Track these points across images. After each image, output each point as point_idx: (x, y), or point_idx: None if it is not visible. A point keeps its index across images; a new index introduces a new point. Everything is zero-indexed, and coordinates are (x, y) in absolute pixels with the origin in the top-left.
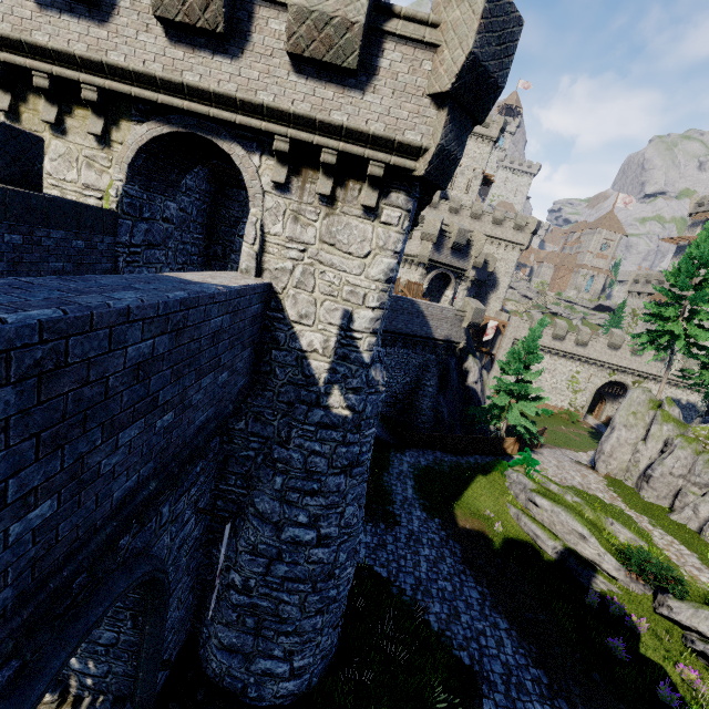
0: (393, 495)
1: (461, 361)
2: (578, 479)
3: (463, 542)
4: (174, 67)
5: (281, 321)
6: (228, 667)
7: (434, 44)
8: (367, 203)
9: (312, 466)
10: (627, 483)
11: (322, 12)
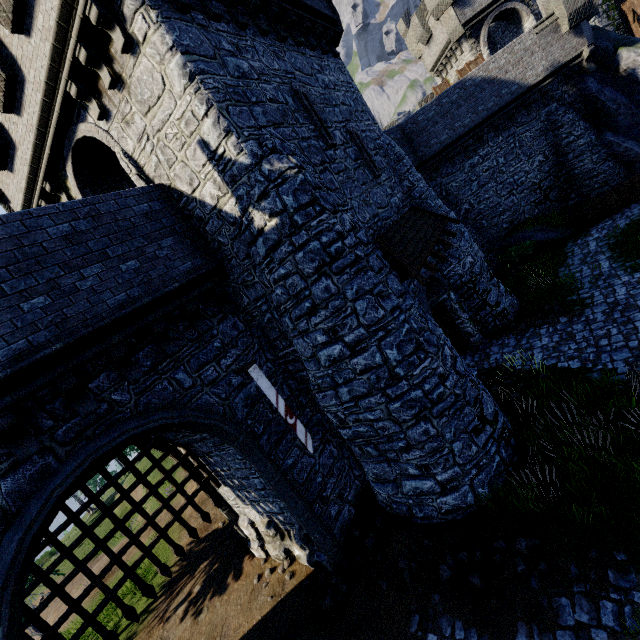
0: (577, 283)
1: (611, 71)
2: None
3: None
4: (31, 126)
5: (189, 202)
6: (389, 495)
7: None
8: (120, 46)
9: (294, 290)
10: None
11: None
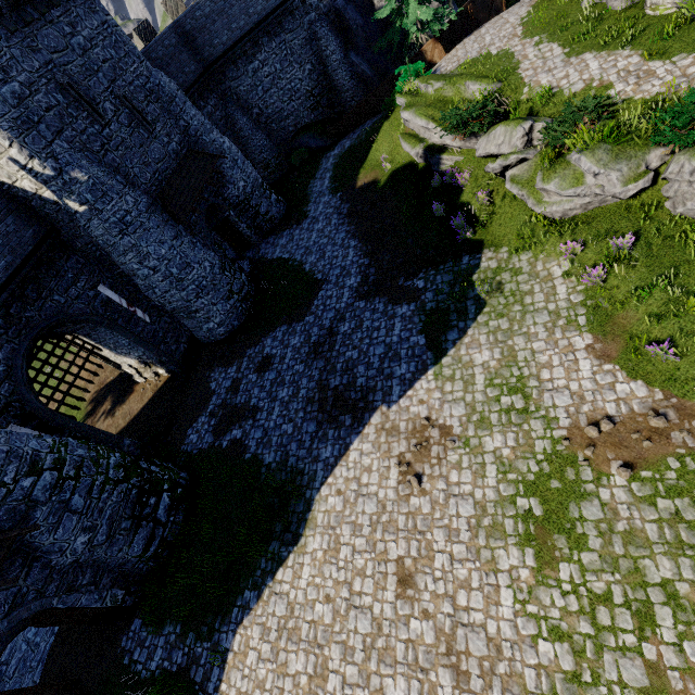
0: (311, 197)
1: None
2: (487, 40)
3: (354, 200)
4: None
5: (12, 188)
6: (199, 335)
7: None
8: None
9: (110, 243)
10: None
11: None
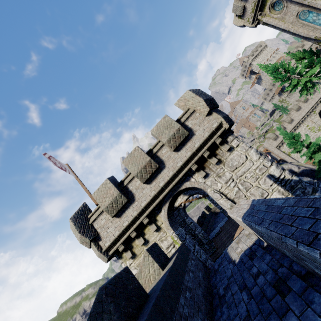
0: None
1: None
2: None
3: None
4: (156, 187)
5: None
6: None
7: (193, 111)
8: (227, 148)
9: None
10: None
11: (171, 135)
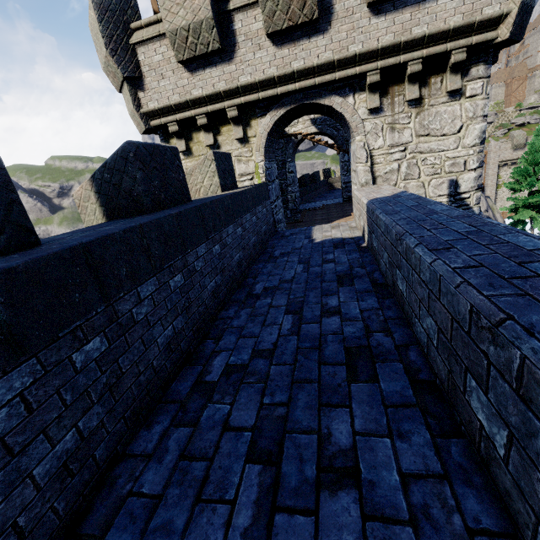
0: None
1: None
2: None
3: None
4: (284, 63)
5: None
6: None
7: None
8: (453, 87)
9: None
10: None
11: None
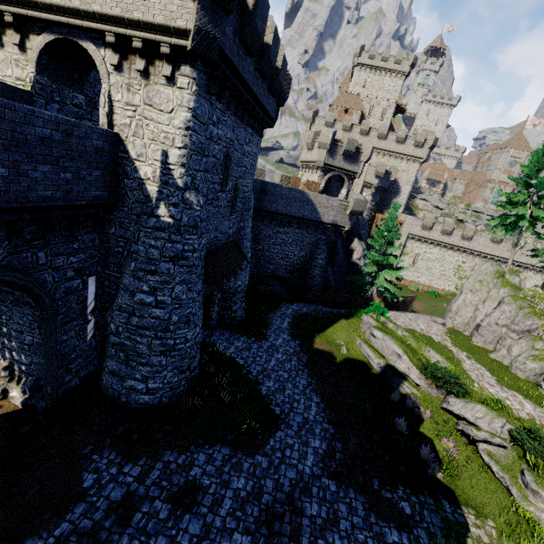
0: (271, 325)
1: (349, 243)
2: (422, 327)
3: (312, 355)
4: None
5: (128, 160)
6: (112, 383)
7: None
8: (165, 74)
9: (151, 255)
10: (465, 333)
11: None
